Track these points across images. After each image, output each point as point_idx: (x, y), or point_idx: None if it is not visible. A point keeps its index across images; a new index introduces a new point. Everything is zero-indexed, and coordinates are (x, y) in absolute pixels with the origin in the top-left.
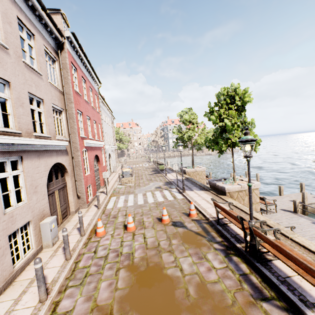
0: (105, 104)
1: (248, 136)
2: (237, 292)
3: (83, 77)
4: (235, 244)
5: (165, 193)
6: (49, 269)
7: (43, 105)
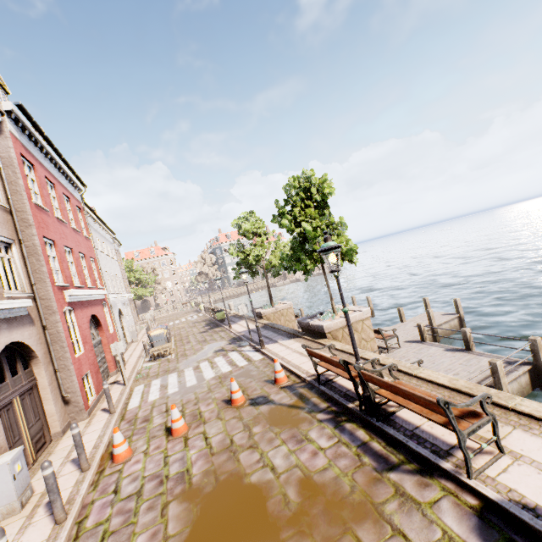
0: (99, 221)
1: (329, 243)
2: (357, 472)
3: (48, 178)
4: (346, 405)
5: (233, 356)
6: None
7: None
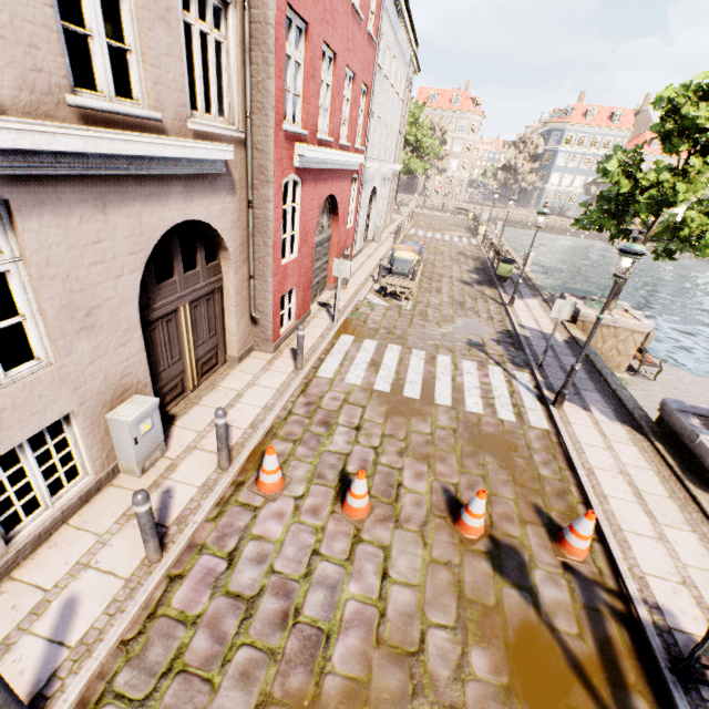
0: (403, 8)
1: None
2: None
3: None
4: None
5: (493, 380)
6: (98, 576)
7: None
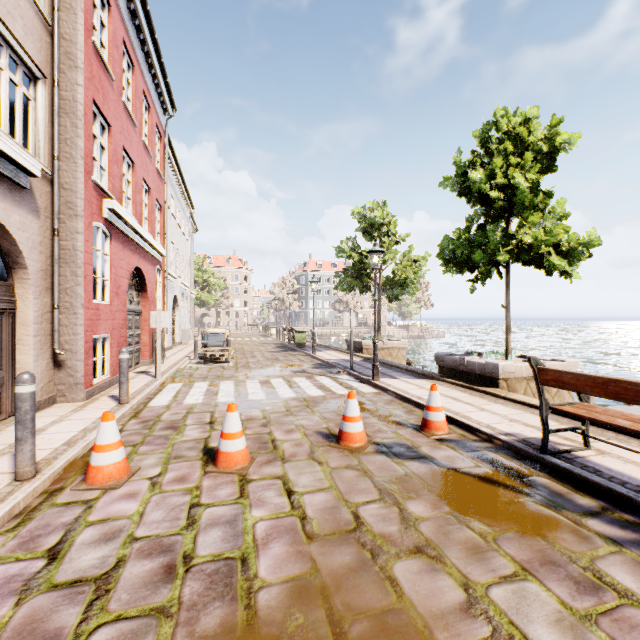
0: (179, 178)
1: None
2: None
3: (127, 48)
4: None
5: (323, 381)
6: None
7: None
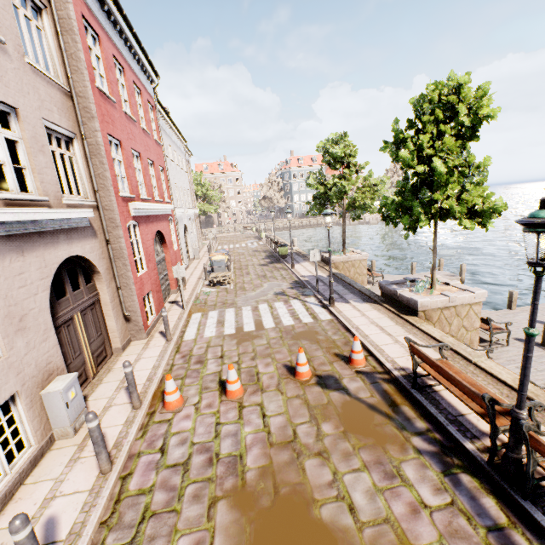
0: (171, 125)
1: None
2: None
3: (116, 58)
4: (460, 441)
5: (295, 306)
6: (66, 498)
7: (19, 121)
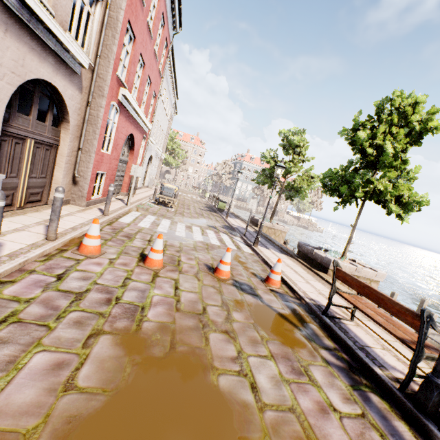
0: (173, 76)
1: None
2: None
3: None
4: (369, 365)
5: (223, 237)
6: None
7: None
